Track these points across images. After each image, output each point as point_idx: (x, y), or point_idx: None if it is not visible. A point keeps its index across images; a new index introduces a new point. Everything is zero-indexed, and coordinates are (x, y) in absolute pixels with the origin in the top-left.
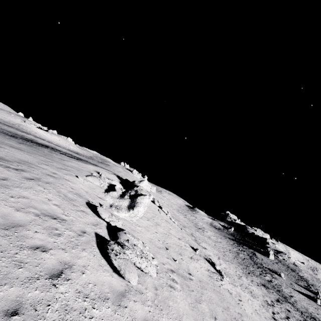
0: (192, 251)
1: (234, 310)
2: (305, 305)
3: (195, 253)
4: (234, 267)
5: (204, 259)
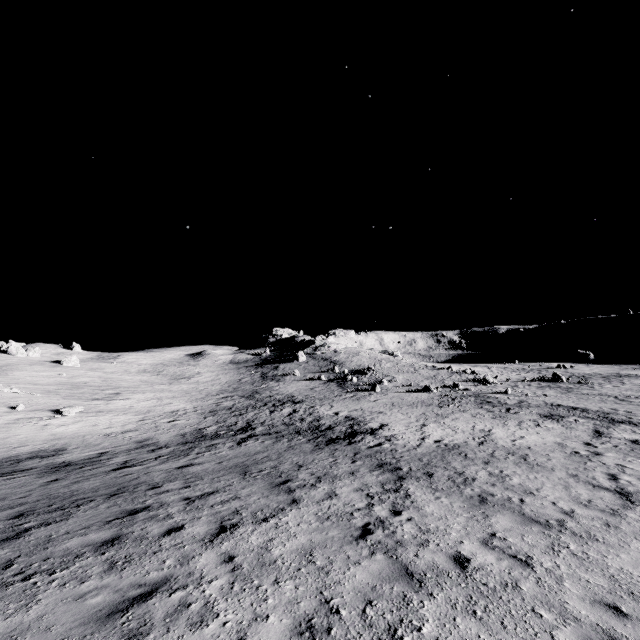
0: (7, 411)
1: (7, 435)
2: (289, 389)
3: (13, 411)
4: (186, 398)
5: (47, 411)
